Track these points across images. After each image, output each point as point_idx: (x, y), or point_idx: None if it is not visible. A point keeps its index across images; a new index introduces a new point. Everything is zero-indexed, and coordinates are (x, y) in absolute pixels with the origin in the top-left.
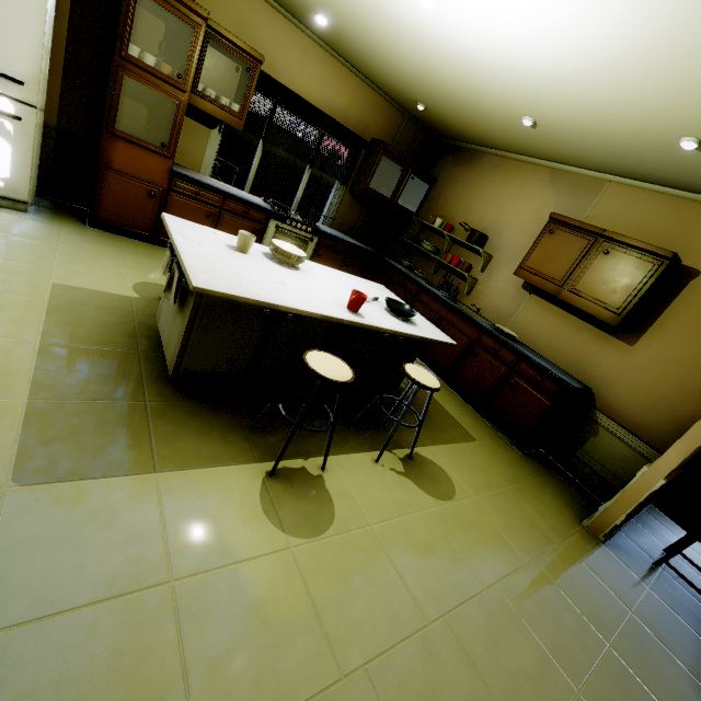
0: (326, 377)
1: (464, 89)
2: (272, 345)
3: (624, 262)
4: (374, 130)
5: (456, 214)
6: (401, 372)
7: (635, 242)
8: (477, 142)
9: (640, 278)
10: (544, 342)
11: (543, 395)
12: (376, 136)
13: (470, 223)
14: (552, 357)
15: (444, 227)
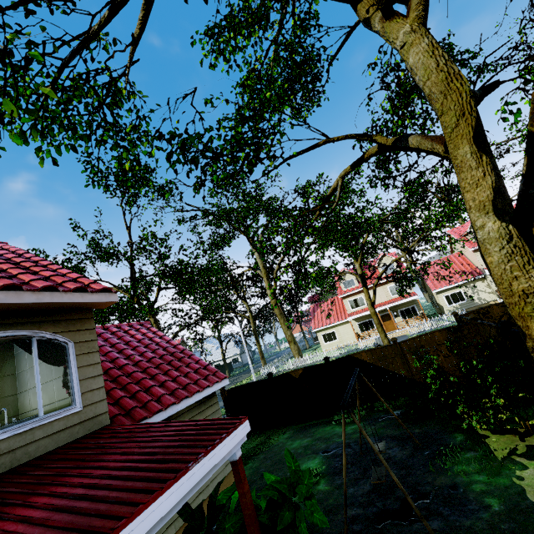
0: None
1: None
2: None
3: None
4: None
5: None
6: None
7: None
8: None
9: None
10: None
11: None
12: None
13: None
14: None
15: None
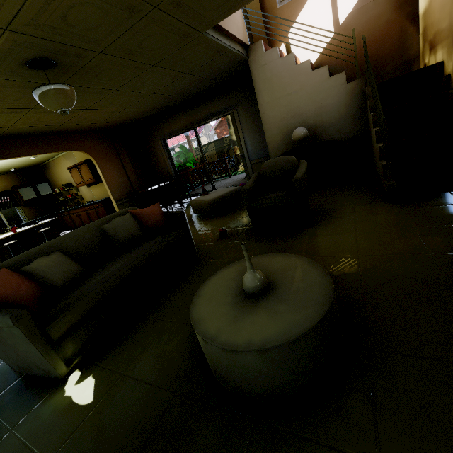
0: (8, 244)
1: (10, 164)
2: (3, 252)
3: (84, 168)
4: (9, 185)
5: (61, 183)
6: (56, 234)
7: (80, 163)
8: (43, 162)
9: (88, 169)
10: (102, 195)
11: (102, 207)
12: (12, 185)
13: (65, 183)
14: (106, 196)
15: (61, 189)
